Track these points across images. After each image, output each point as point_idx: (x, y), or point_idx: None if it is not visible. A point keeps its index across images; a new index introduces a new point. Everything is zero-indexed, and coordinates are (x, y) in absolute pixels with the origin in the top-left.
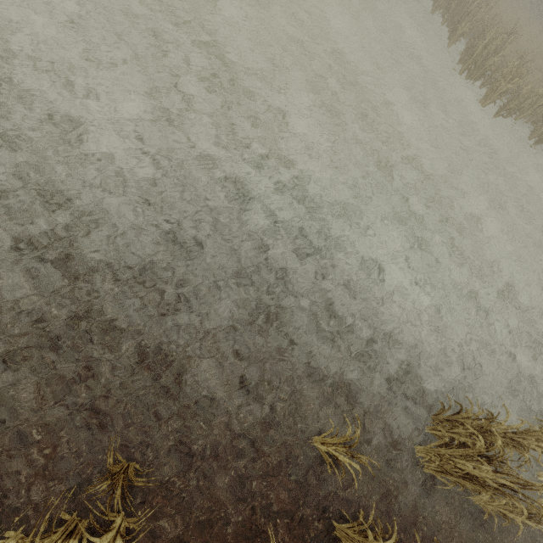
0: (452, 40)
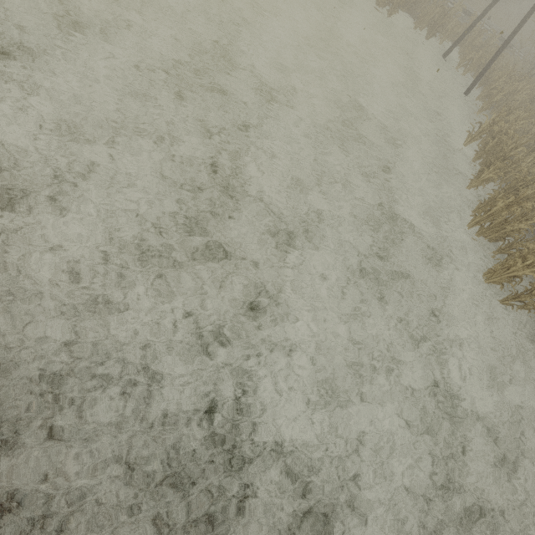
0: (475, 182)
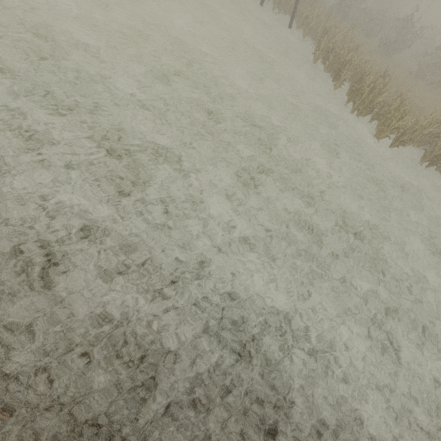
0: (337, 84)
